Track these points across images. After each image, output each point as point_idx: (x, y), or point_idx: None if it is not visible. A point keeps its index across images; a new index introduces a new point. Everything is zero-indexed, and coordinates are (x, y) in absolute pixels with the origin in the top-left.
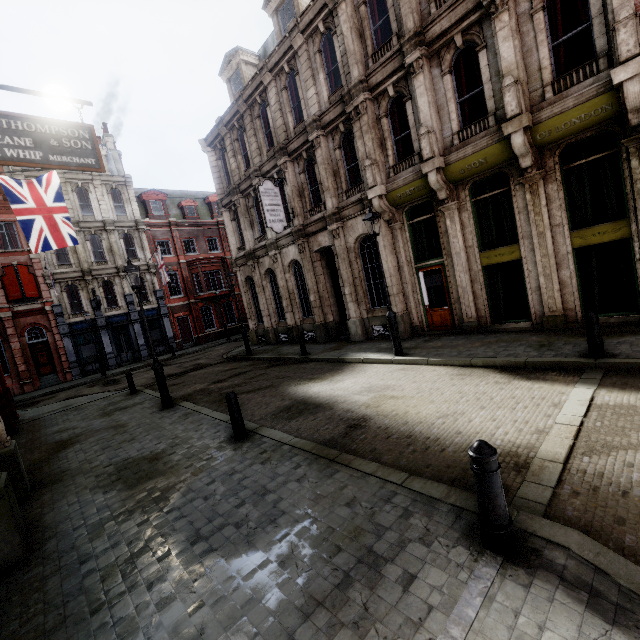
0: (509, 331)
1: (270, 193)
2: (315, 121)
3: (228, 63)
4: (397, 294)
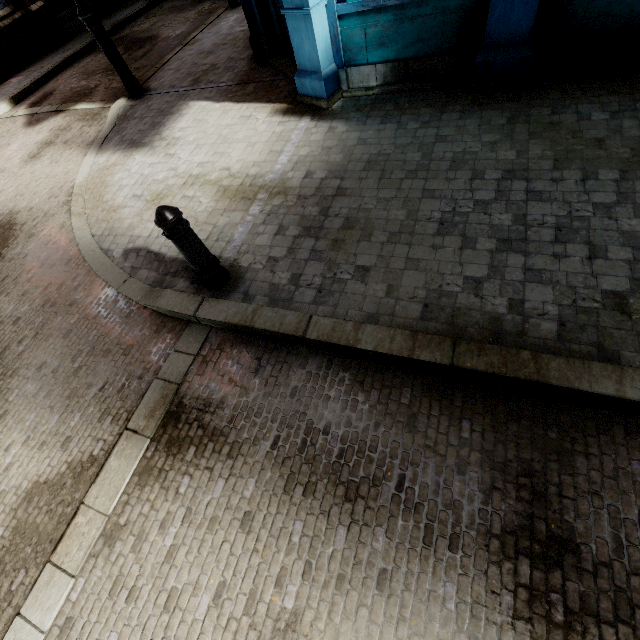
0: None
1: None
2: None
3: None
4: None
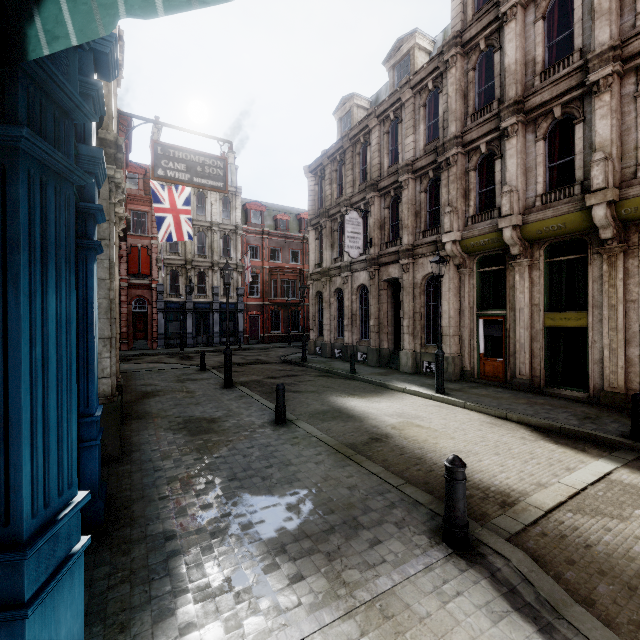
0: (561, 397)
1: (354, 222)
2: (407, 165)
3: (343, 105)
4: (453, 336)
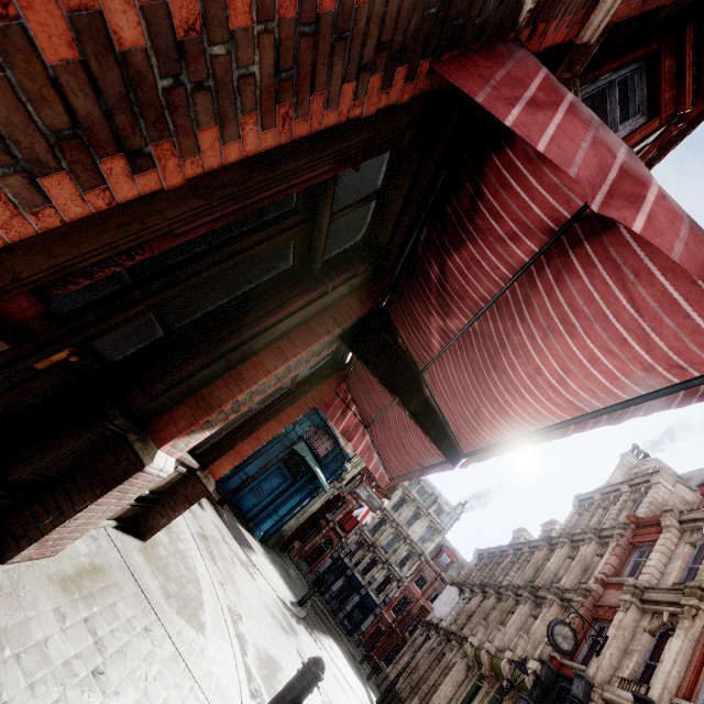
0: None
1: (452, 594)
2: (496, 585)
3: (519, 531)
4: None
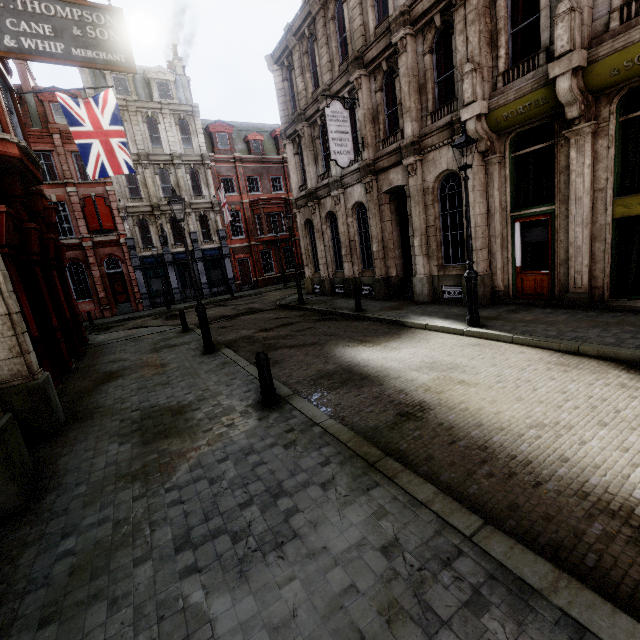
0: (637, 310)
1: (338, 117)
2: (403, 14)
3: None
4: (480, 249)
